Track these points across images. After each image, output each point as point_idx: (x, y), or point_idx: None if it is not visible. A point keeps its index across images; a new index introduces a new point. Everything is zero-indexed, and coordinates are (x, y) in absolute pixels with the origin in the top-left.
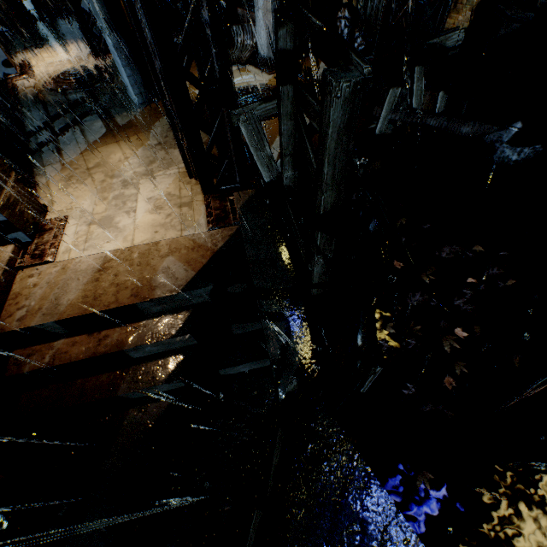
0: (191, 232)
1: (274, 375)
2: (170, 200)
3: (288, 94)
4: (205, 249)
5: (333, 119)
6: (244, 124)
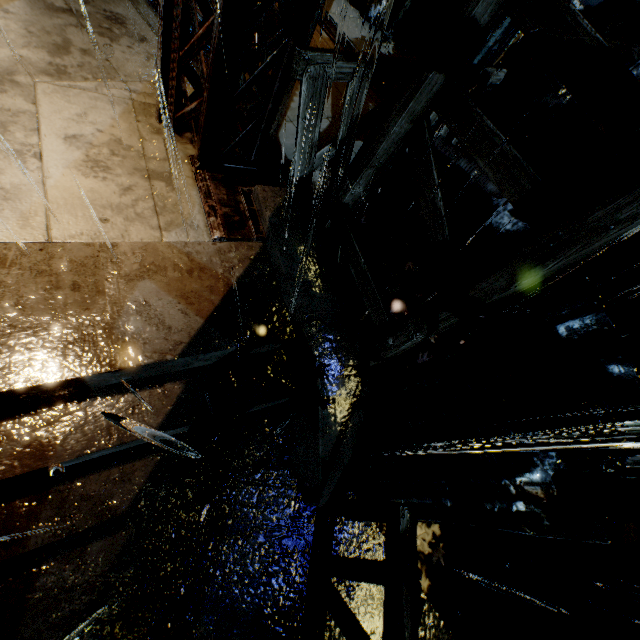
0: (180, 238)
1: (321, 478)
2: (124, 156)
3: (433, 86)
4: (213, 275)
5: (639, 221)
6: (309, 81)
